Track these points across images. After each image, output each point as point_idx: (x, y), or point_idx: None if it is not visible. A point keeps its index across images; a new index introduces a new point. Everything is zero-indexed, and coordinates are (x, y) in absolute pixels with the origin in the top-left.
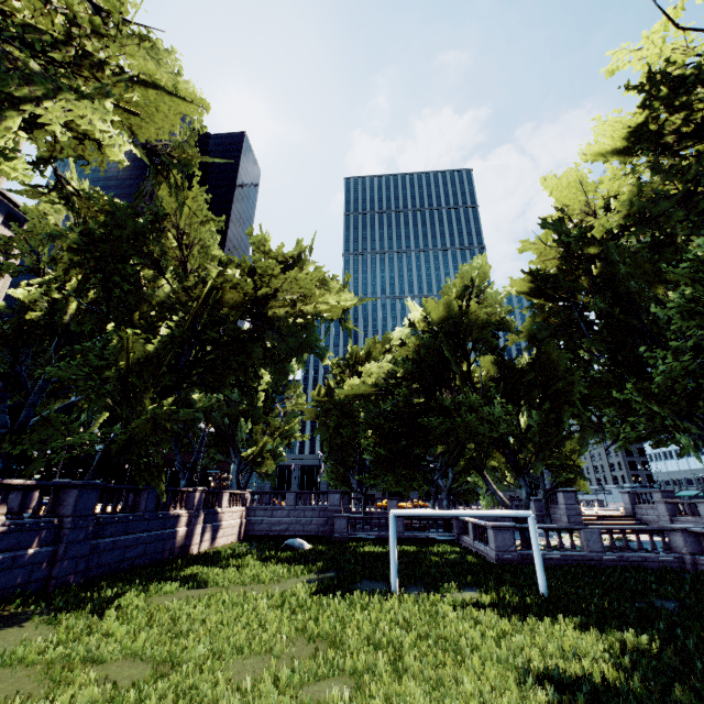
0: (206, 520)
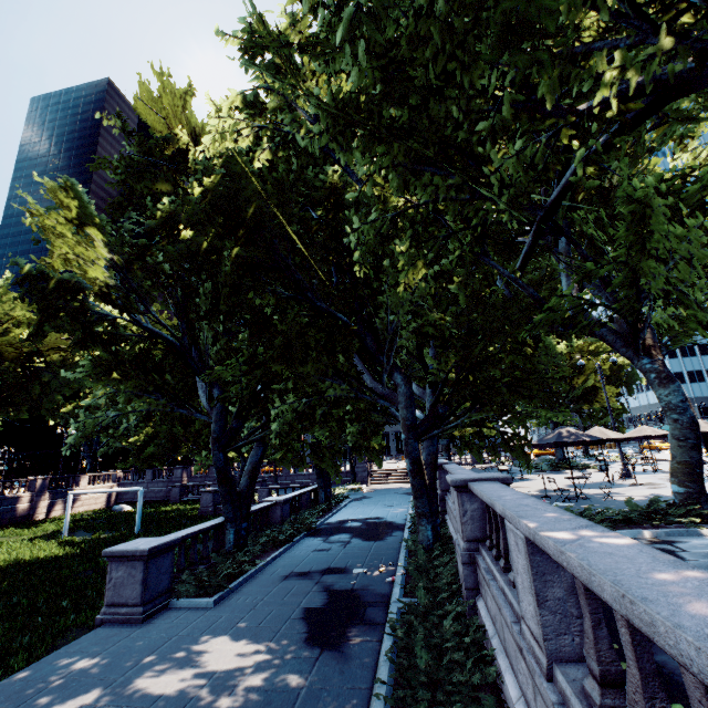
0: (57, 497)
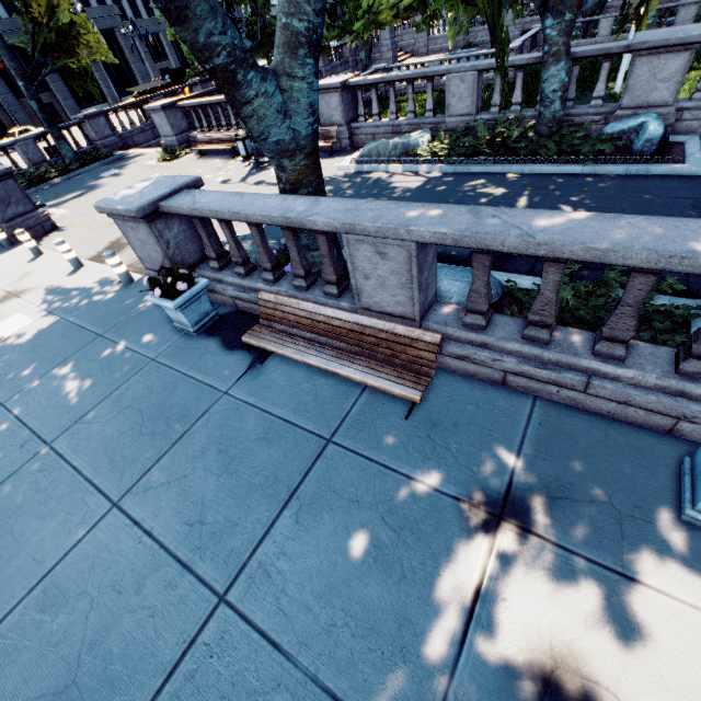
0: None
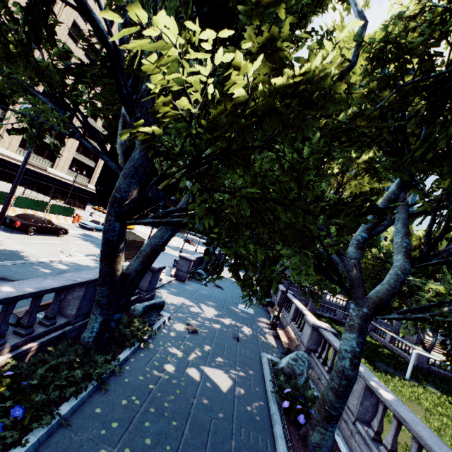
0: None
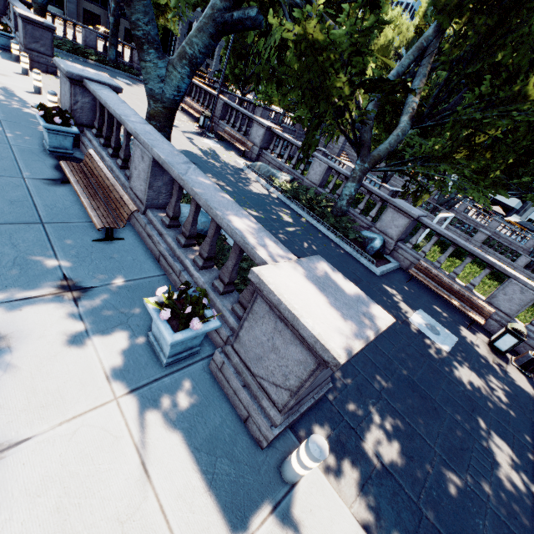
0: None
